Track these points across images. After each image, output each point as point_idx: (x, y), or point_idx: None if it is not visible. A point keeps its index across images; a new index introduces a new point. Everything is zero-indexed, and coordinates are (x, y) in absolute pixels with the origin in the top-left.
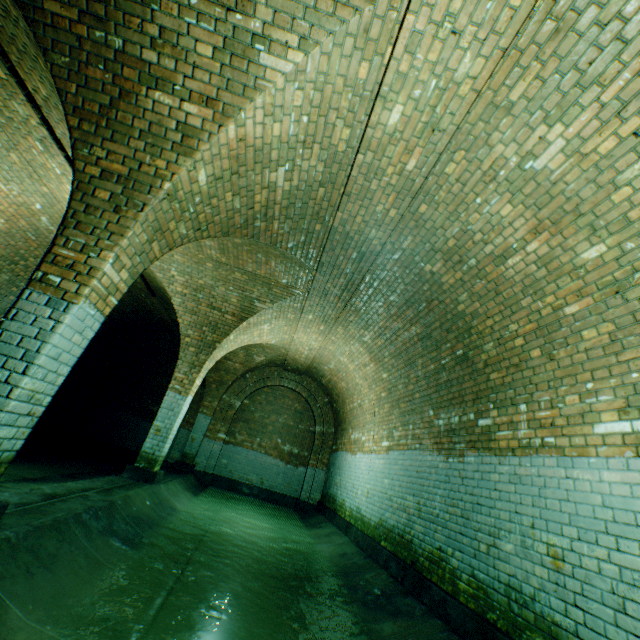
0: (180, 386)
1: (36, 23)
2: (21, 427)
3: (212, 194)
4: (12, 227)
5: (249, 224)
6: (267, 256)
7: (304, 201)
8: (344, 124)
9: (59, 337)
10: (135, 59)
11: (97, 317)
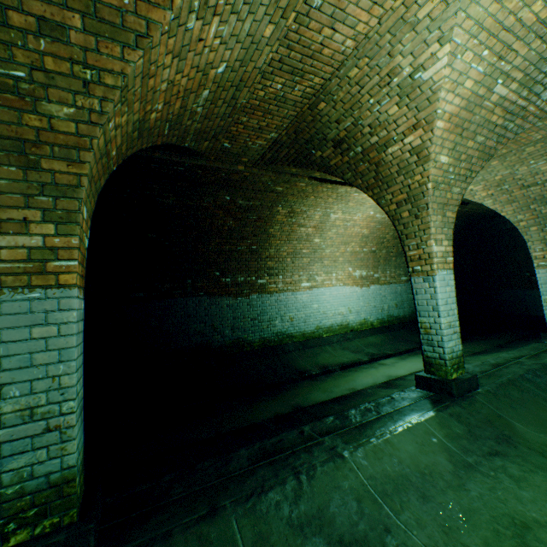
0: (544, 262)
1: (332, 173)
2: (455, 339)
3: (456, 157)
4: (369, 230)
5: (502, 135)
6: (546, 119)
7: (543, 71)
8: (527, 7)
9: (439, 294)
10: (369, 148)
11: (448, 273)
